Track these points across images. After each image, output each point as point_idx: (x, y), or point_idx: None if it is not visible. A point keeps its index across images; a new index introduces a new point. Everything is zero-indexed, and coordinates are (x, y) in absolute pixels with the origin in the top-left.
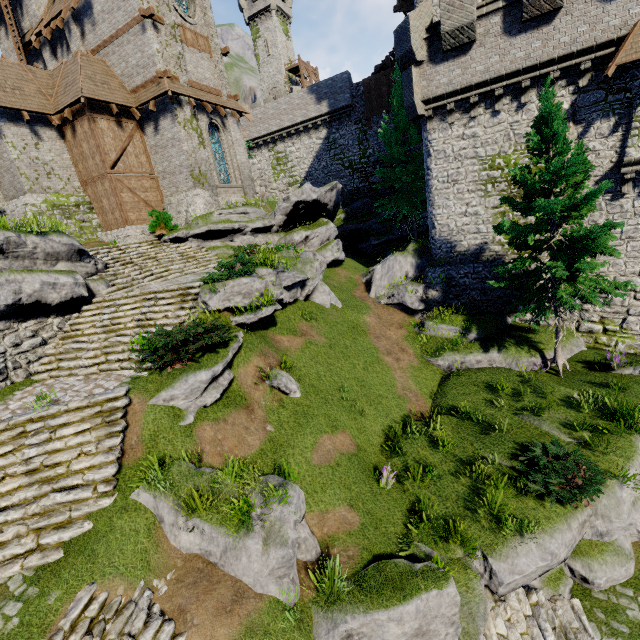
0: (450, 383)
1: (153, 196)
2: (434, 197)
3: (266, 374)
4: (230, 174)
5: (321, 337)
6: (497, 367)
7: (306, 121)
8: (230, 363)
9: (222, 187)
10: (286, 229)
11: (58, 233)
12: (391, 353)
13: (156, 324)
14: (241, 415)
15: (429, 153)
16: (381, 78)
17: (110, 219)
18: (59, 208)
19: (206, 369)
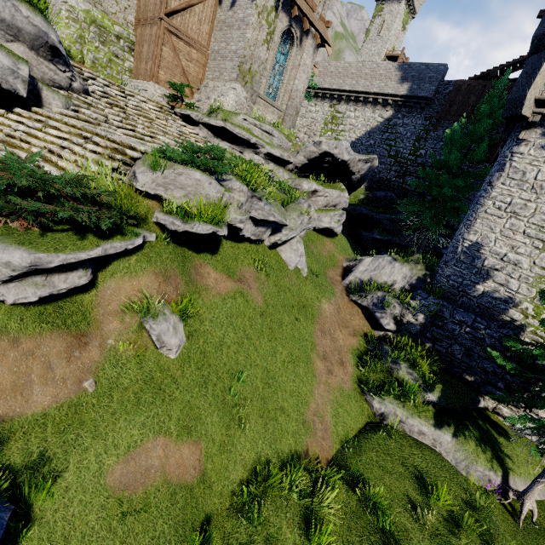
0: (374, 439)
1: (195, 70)
2: (476, 219)
3: (147, 305)
4: (279, 93)
5: (259, 297)
6: (441, 455)
7: (379, 94)
8: (104, 263)
9: (264, 99)
10: (301, 174)
11: (33, 8)
12: (327, 359)
13: (57, 163)
14: (56, 344)
15: (503, 166)
16: (476, 86)
17: (142, 68)
18: (98, 27)
19: (30, 249)
